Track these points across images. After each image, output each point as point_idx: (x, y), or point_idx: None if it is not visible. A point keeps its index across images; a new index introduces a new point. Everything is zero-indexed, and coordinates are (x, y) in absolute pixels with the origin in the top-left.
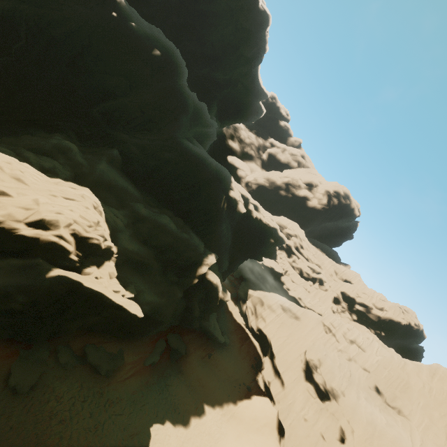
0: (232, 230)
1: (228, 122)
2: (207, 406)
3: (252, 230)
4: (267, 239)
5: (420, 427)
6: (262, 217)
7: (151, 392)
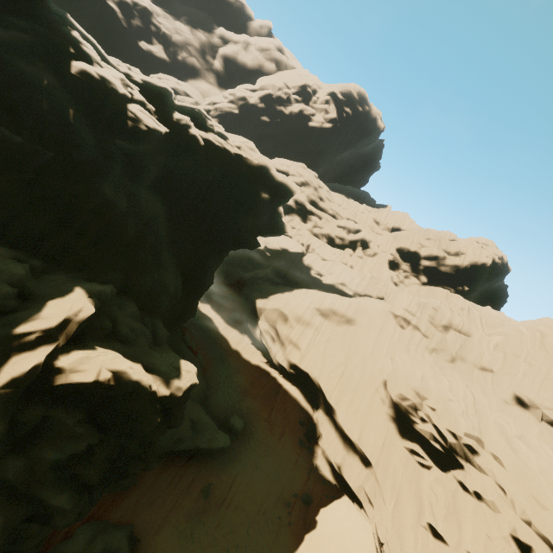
0: (156, 197)
1: None
2: None
3: (211, 184)
4: (253, 194)
5: None
6: (224, 144)
7: None
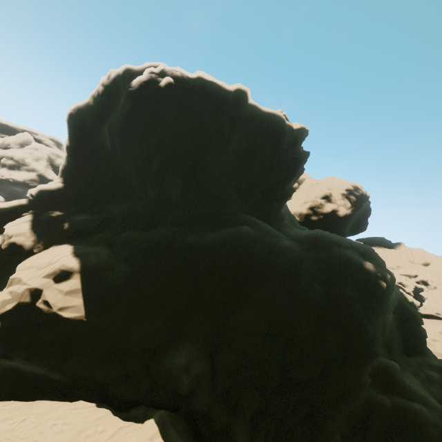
0: None
1: None
2: None
3: None
4: (422, 300)
5: None
6: (410, 288)
7: None
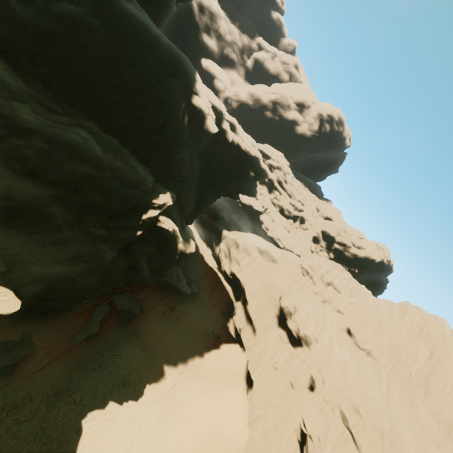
0: (199, 158)
1: None
2: (168, 367)
3: (227, 159)
4: (246, 171)
5: (387, 367)
6: (241, 141)
7: (86, 373)
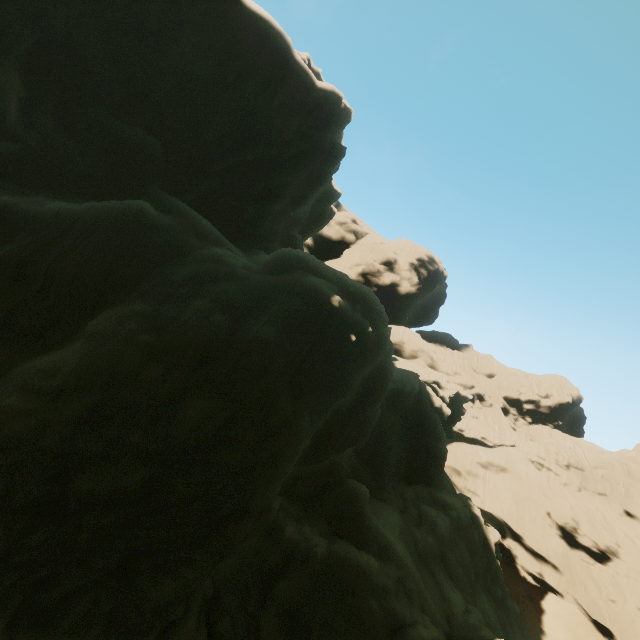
0: None
1: None
2: None
3: None
4: (460, 412)
5: None
6: (449, 392)
7: None
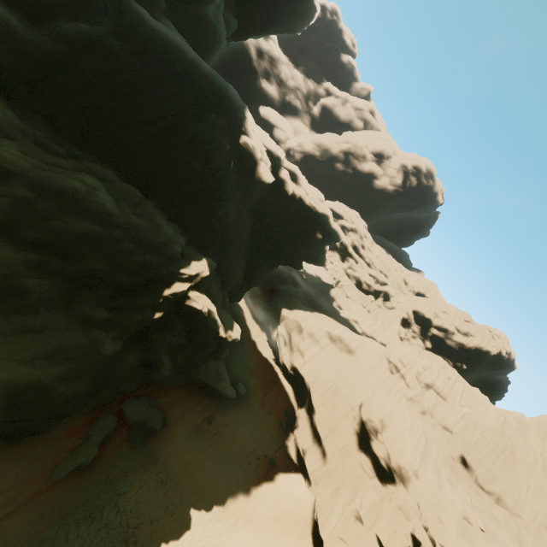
0: (250, 216)
1: (255, 29)
2: (197, 512)
3: (286, 217)
4: (312, 233)
5: (530, 527)
6: (305, 194)
7: (68, 528)
